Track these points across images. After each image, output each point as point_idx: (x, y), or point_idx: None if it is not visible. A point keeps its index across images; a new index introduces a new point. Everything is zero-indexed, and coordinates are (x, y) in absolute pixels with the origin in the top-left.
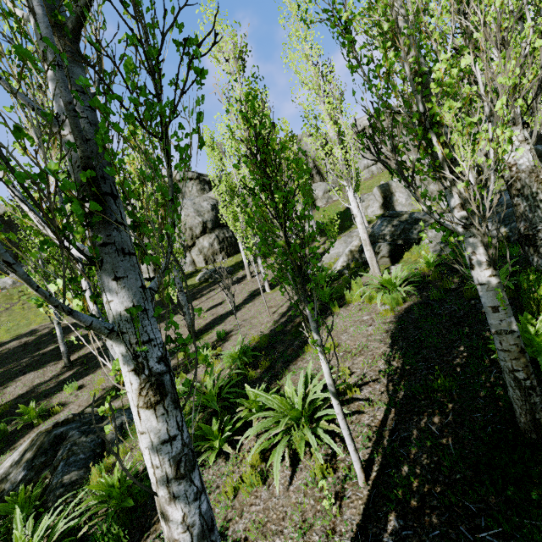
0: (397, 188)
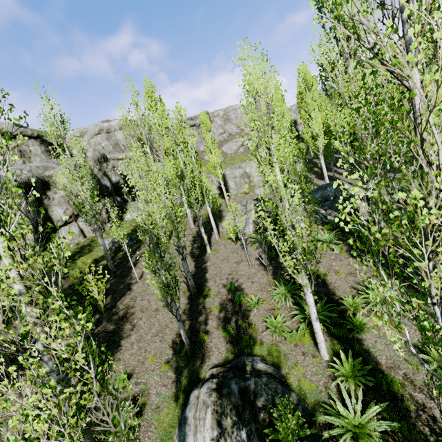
0: (229, 178)
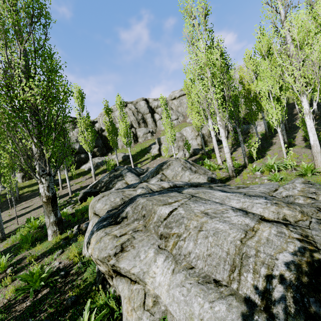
0: (163, 141)
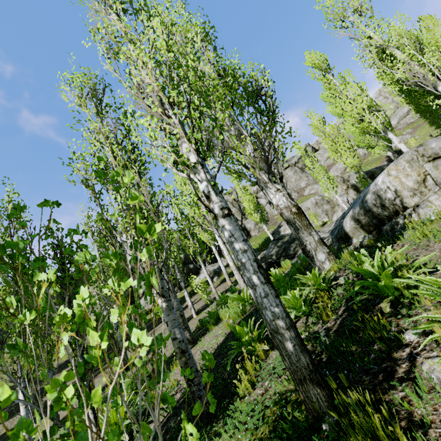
0: None
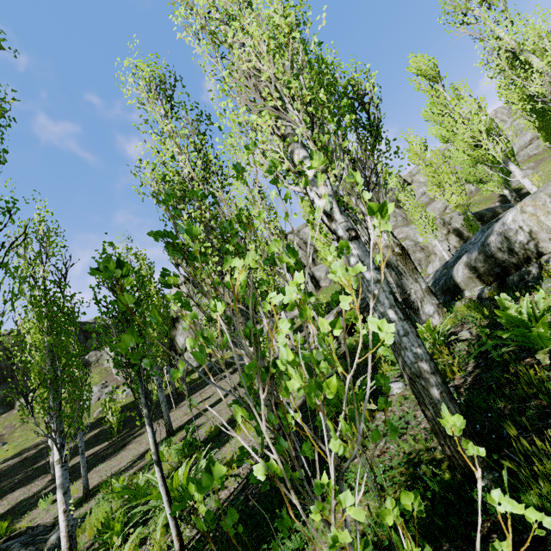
0: None
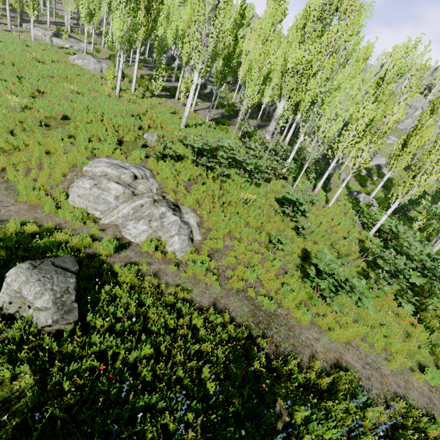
0: None
